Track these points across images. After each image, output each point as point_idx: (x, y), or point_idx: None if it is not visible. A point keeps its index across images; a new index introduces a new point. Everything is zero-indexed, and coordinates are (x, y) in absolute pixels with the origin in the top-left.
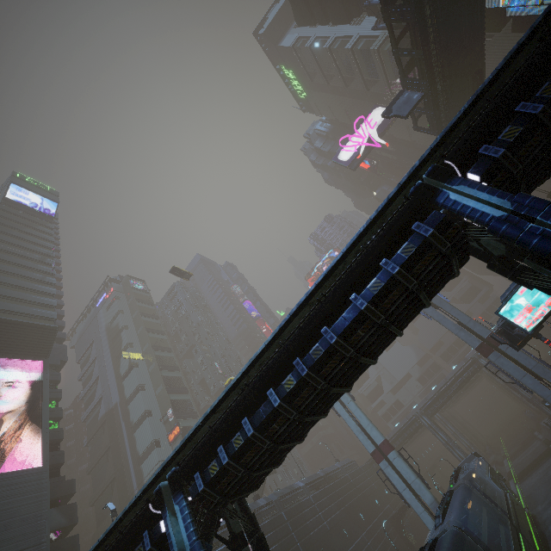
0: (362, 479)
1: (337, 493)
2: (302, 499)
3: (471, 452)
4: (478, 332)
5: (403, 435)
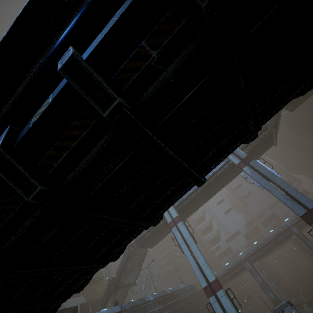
0: (198, 300)
1: (177, 309)
2: (149, 311)
3: (278, 293)
4: (304, 203)
5: (230, 273)
